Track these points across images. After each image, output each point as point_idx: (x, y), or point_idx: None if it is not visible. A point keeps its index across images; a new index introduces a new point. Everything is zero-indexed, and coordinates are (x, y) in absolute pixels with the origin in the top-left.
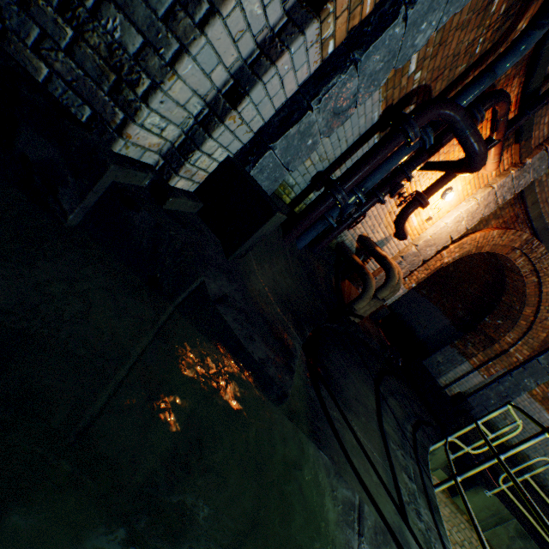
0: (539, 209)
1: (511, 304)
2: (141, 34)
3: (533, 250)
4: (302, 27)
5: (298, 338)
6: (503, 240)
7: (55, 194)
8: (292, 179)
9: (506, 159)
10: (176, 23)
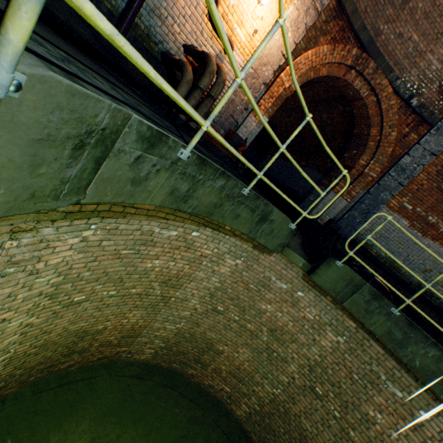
0: (360, 20)
1: (361, 133)
2: None
3: (365, 67)
4: None
5: None
6: (336, 58)
7: None
8: None
9: None
10: None
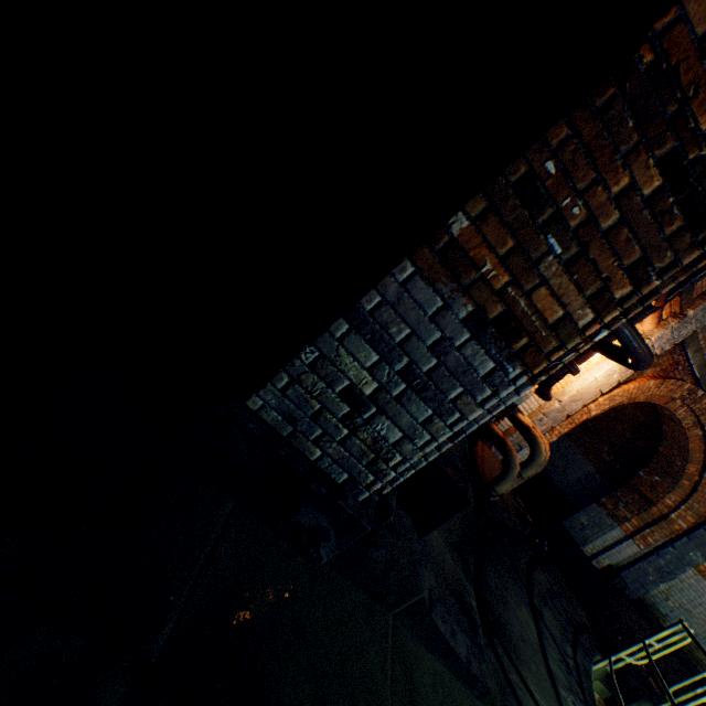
0: (702, 357)
1: (671, 458)
2: (401, 431)
3: (696, 401)
4: (517, 390)
5: (471, 589)
6: (661, 390)
7: (316, 545)
8: None
9: (664, 310)
10: (431, 425)
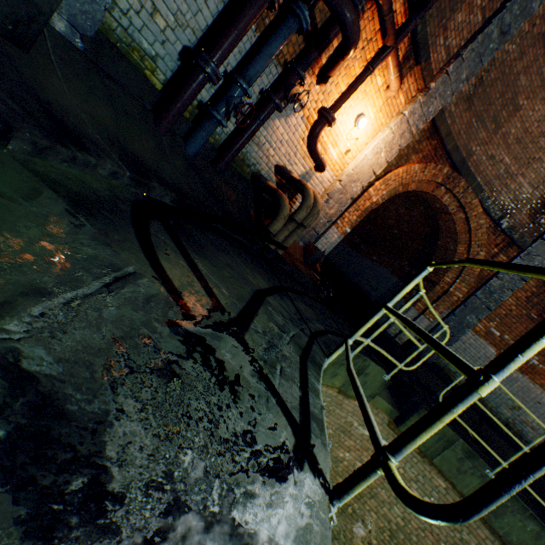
0: (454, 142)
1: (447, 246)
2: None
3: (455, 185)
4: None
5: (124, 167)
6: (426, 176)
7: None
8: (148, 44)
9: (412, 85)
10: None
